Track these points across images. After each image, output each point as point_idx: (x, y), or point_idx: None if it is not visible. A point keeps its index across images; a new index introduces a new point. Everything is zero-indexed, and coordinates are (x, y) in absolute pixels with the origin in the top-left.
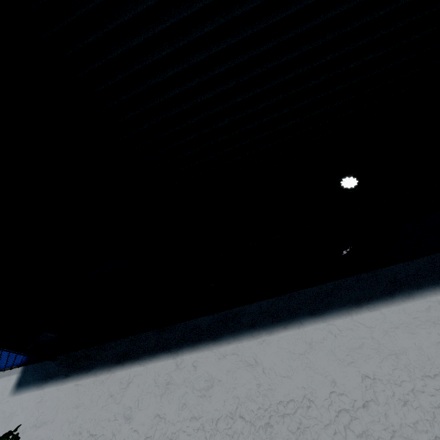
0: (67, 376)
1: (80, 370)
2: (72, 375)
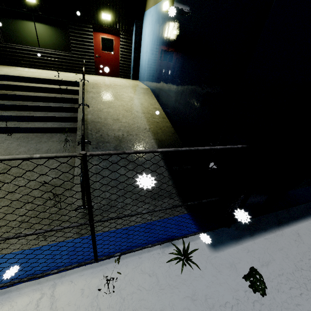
0: (252, 235)
1: (258, 231)
2: (256, 234)
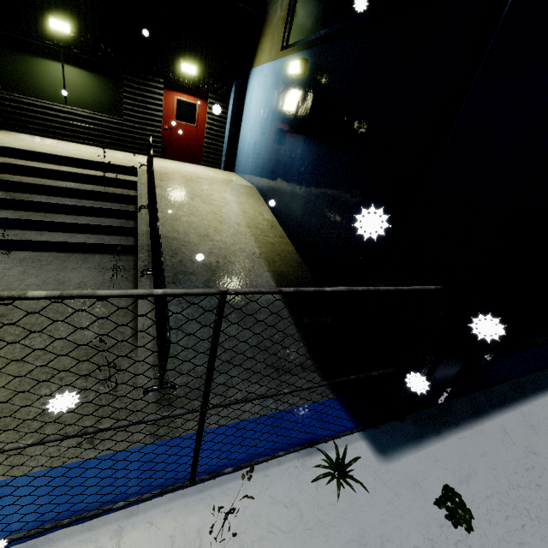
0: (438, 433)
1: (447, 426)
2: (444, 431)
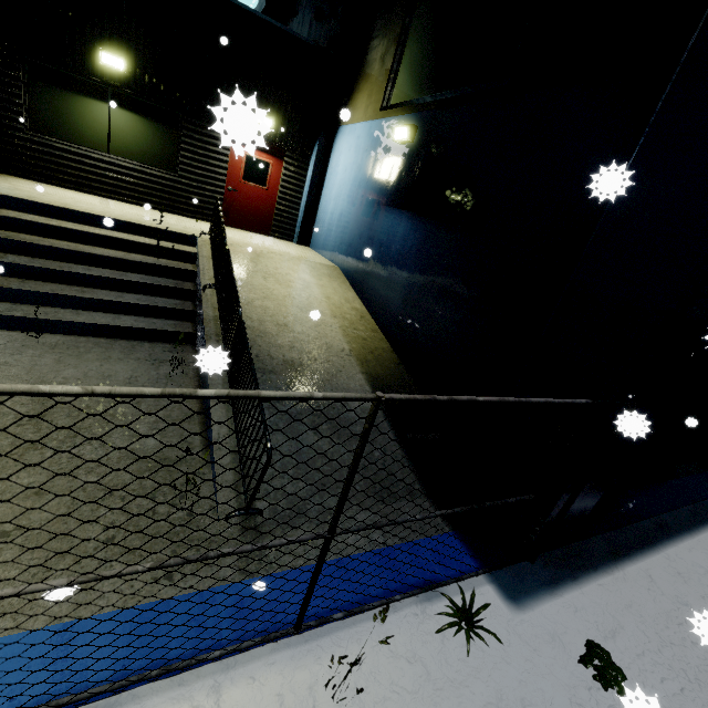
0: (575, 578)
1: (584, 570)
2: (581, 576)
